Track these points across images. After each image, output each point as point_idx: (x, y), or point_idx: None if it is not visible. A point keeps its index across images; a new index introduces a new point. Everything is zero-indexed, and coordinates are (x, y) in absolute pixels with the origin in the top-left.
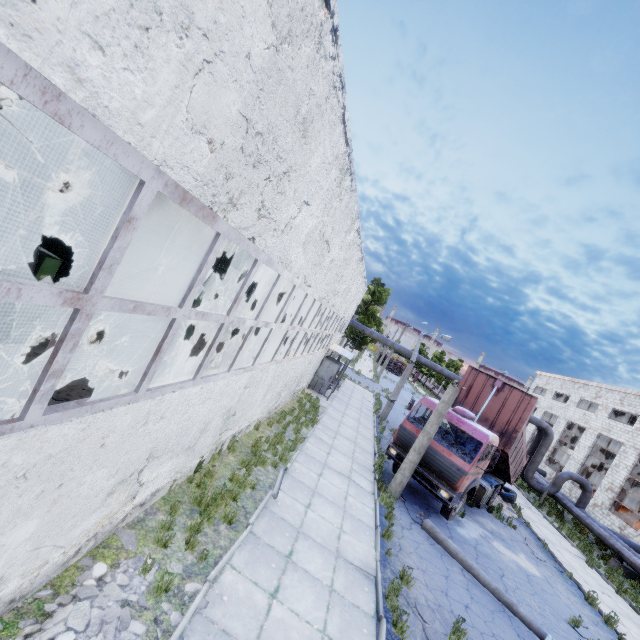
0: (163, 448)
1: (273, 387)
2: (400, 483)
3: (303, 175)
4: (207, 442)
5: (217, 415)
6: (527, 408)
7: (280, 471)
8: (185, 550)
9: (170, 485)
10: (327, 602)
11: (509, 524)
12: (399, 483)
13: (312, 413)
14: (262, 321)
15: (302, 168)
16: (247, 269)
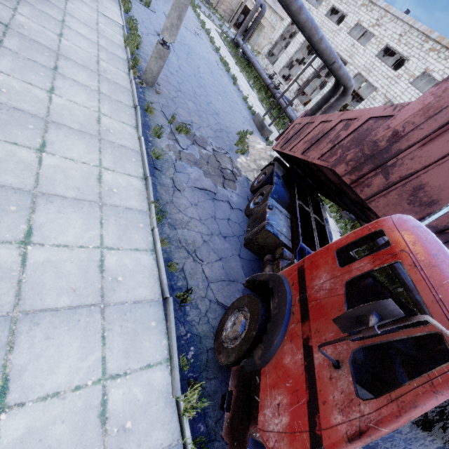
0: None
1: None
2: None
3: None
4: None
5: None
6: None
7: None
8: None
9: None
10: None
11: None
12: None
13: None
14: None
15: None
16: None
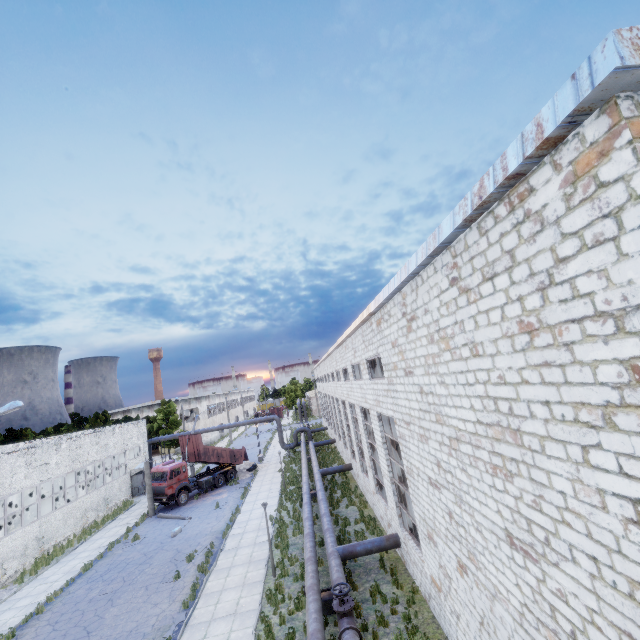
0: (7, 557)
1: (70, 517)
2: (150, 509)
3: (5, 474)
4: (33, 551)
5: (30, 541)
6: (198, 440)
7: (81, 542)
8: (30, 576)
9: (23, 570)
10: (85, 558)
11: (236, 483)
12: (150, 509)
13: (122, 510)
14: (27, 506)
15: (3, 474)
16: (4, 502)
